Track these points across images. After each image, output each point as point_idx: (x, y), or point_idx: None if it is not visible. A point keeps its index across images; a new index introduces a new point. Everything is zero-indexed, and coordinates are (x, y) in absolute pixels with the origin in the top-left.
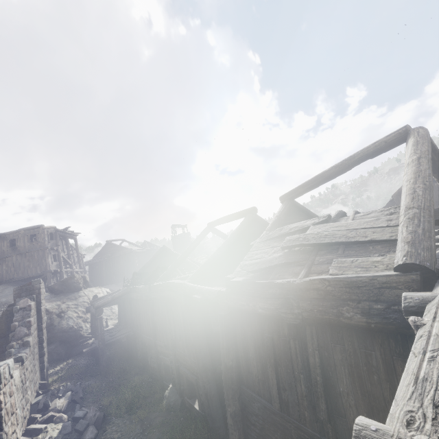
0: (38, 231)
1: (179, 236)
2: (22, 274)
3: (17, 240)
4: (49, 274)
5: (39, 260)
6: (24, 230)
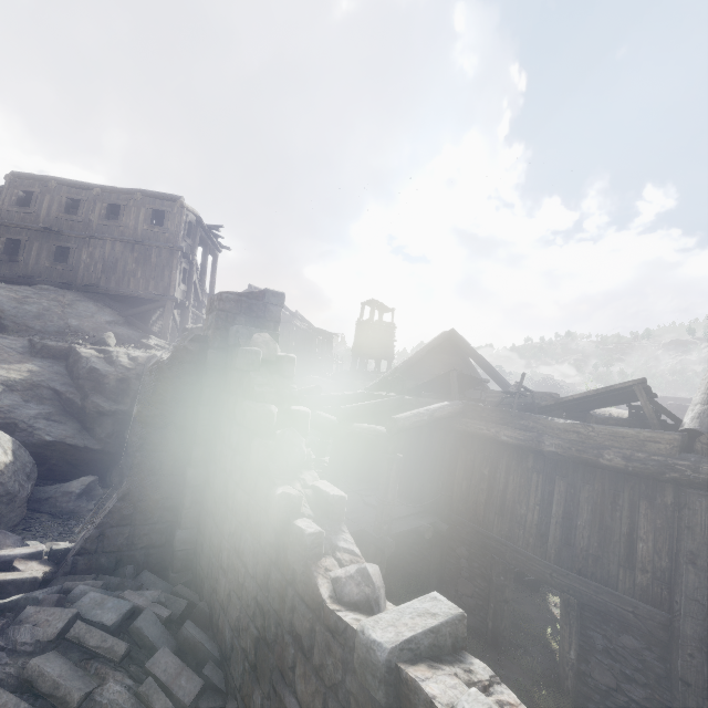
0: (171, 207)
1: (376, 325)
2: (118, 283)
3: (123, 210)
4: (170, 303)
5: (157, 267)
6: (143, 193)
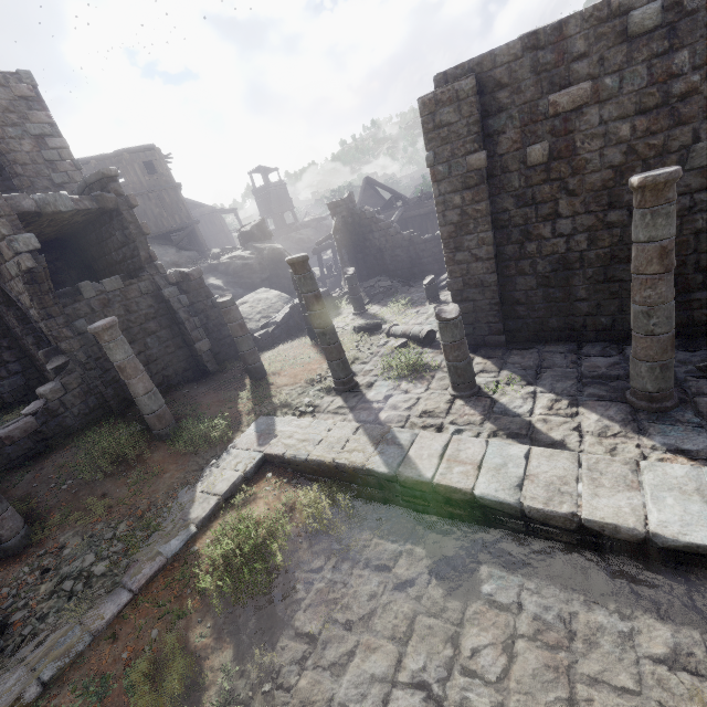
0: (153, 156)
1: (272, 187)
2: (156, 227)
3: (123, 171)
4: (196, 225)
5: (173, 205)
6: (127, 152)
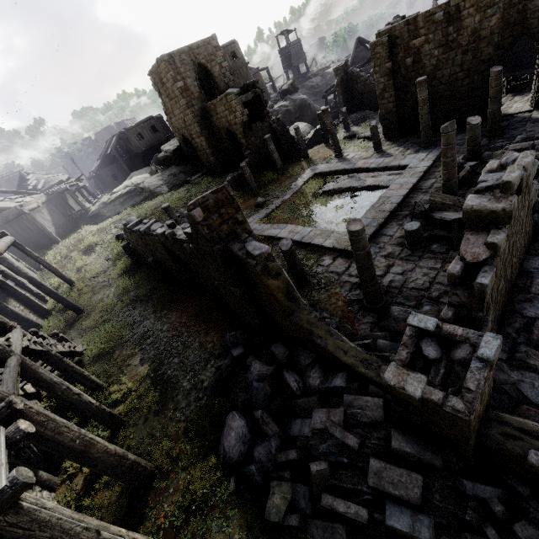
0: (235, 47)
1: (292, 46)
2: None
3: None
4: None
5: (245, 77)
6: (223, 48)
